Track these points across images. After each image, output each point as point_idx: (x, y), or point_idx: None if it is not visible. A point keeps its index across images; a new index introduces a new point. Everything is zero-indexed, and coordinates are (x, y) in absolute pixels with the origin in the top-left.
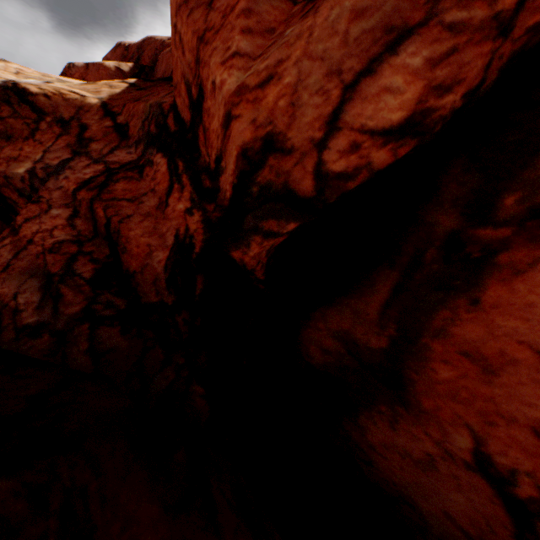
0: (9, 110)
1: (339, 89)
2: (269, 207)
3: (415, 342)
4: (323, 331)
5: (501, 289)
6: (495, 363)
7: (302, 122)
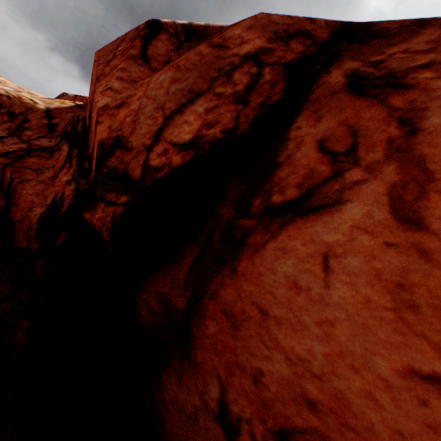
0: None
1: (163, 118)
2: (113, 183)
3: (200, 302)
4: (152, 293)
5: (248, 262)
6: (239, 319)
7: (140, 133)
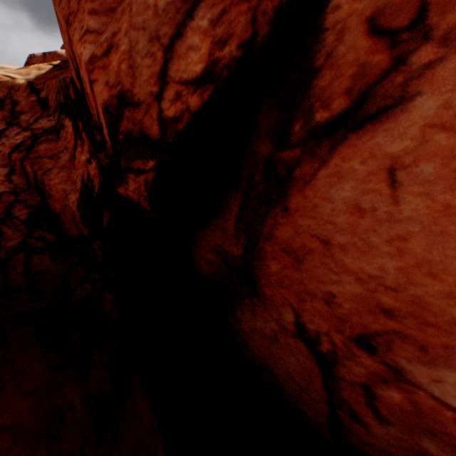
0: None
1: (162, 51)
2: (134, 150)
3: (256, 246)
4: (206, 248)
5: (299, 197)
6: (301, 254)
7: (141, 80)
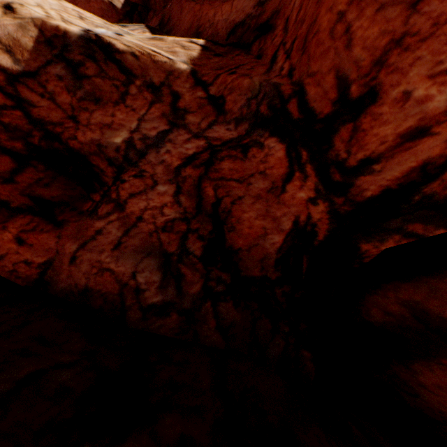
0: (94, 68)
1: None
2: (421, 213)
3: None
4: (391, 298)
5: None
6: None
7: None
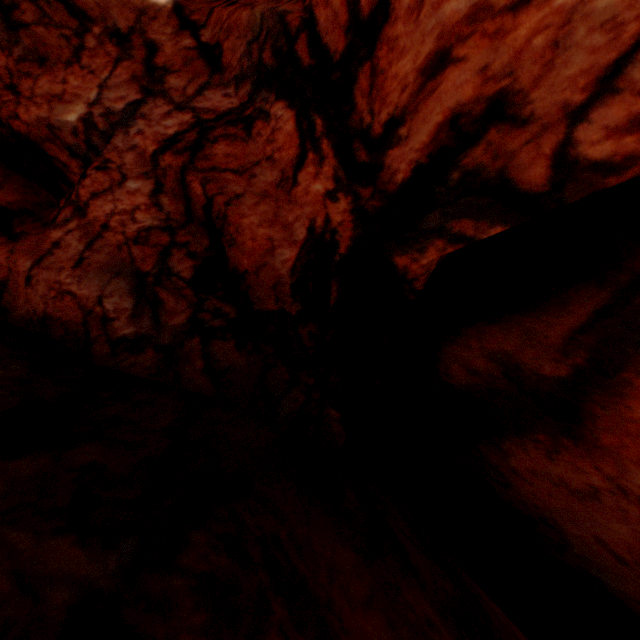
0: (34, 11)
1: None
2: (468, 201)
3: (611, 375)
4: (475, 350)
5: None
6: None
7: (560, 76)
